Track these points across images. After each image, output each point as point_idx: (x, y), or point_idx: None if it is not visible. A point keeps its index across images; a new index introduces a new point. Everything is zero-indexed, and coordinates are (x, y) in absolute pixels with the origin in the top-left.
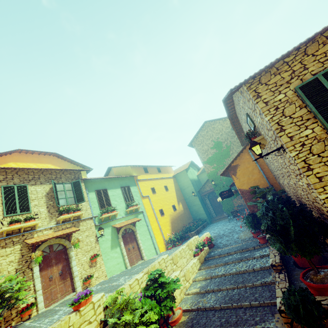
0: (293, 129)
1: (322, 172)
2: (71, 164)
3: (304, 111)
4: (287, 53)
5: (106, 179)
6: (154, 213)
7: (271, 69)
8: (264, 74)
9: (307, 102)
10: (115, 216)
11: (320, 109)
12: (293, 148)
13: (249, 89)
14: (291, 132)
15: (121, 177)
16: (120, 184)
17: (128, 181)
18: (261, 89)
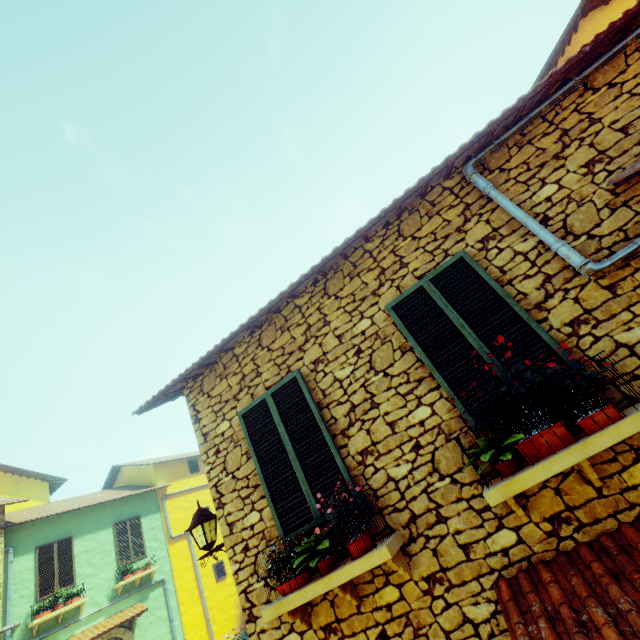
0: (235, 505)
1: (269, 630)
2: (13, 475)
3: (252, 466)
4: (209, 354)
5: (79, 510)
6: (196, 578)
7: (218, 366)
8: (209, 373)
9: (250, 451)
10: (77, 609)
11: (267, 468)
12: (233, 554)
13: (187, 401)
14: (232, 513)
15: (117, 498)
16: (114, 515)
17: (140, 504)
18: (201, 405)
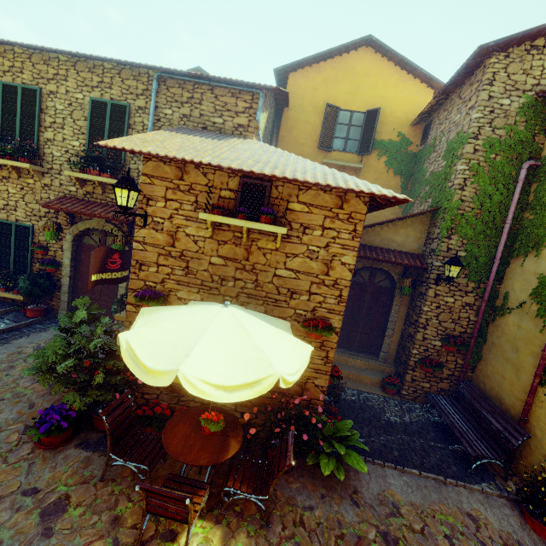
0: None
1: None
2: None
3: None
4: None
5: None
6: None
7: (1, 47)
8: None
9: None
10: None
11: (5, 115)
12: None
13: None
14: None
15: None
16: None
17: None
18: None
